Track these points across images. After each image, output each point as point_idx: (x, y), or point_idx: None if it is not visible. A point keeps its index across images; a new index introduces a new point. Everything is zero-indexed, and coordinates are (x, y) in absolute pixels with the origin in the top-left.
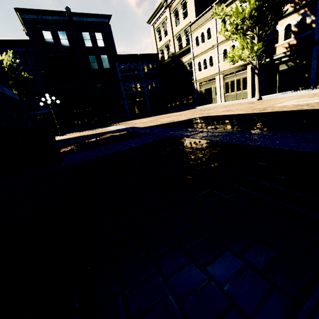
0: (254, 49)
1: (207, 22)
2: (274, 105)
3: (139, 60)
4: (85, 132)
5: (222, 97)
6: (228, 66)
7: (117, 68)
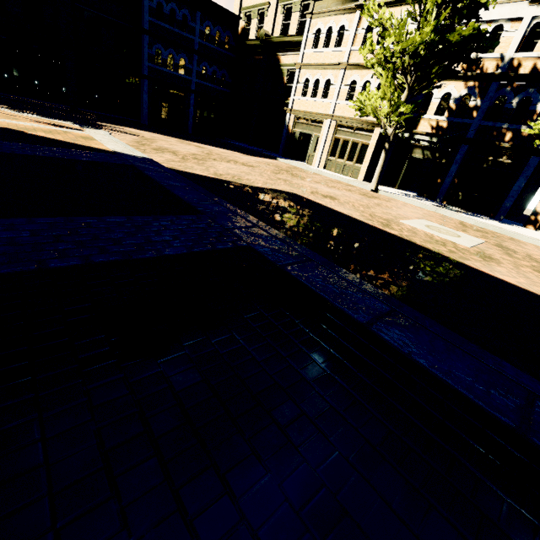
0: (399, 110)
1: (344, 13)
2: (400, 221)
3: (199, 9)
4: (31, 124)
5: (323, 159)
6: (349, 111)
7: (146, 0)
